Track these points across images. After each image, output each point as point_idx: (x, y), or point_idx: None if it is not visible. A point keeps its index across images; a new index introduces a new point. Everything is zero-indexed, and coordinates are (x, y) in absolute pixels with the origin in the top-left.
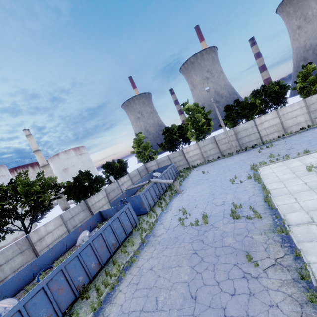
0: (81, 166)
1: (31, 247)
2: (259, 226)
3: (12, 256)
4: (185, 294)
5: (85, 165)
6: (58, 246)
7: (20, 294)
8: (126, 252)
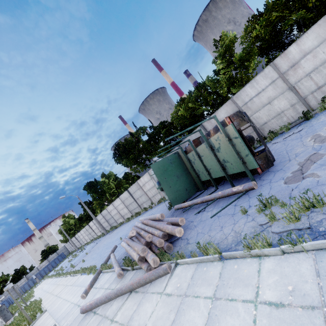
0: None
1: None
2: None
3: None
4: None
5: None
6: None
7: None
8: None
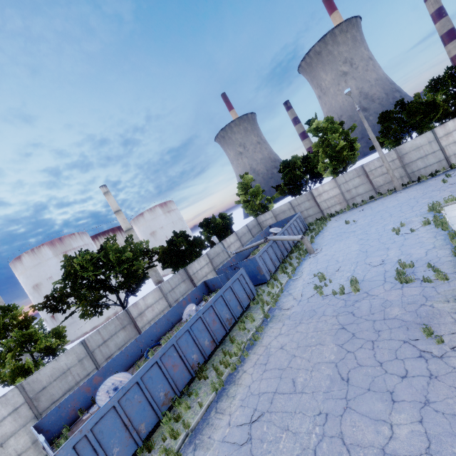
0: (172, 227)
1: (132, 323)
2: (445, 291)
3: (114, 332)
4: (332, 376)
5: (176, 226)
6: (162, 321)
7: (131, 371)
8: (245, 330)
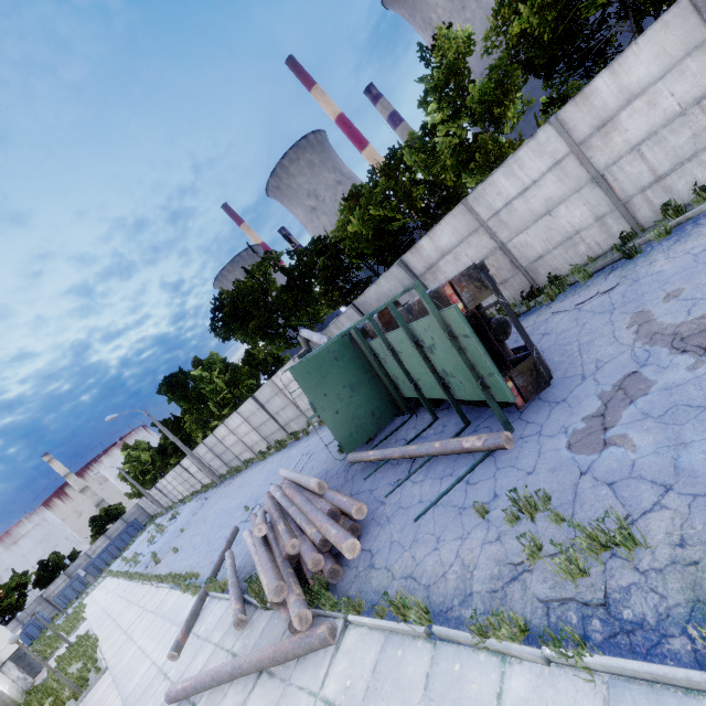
0: None
1: None
2: None
3: None
4: None
5: None
6: None
7: None
8: None
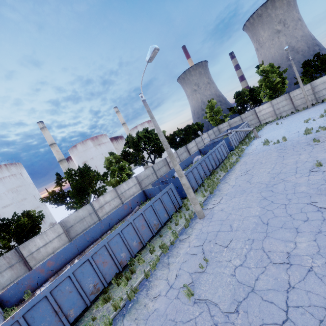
0: None
1: (167, 164)
2: (324, 132)
3: (162, 166)
4: (277, 157)
5: None
6: (185, 162)
7: None
8: (229, 162)
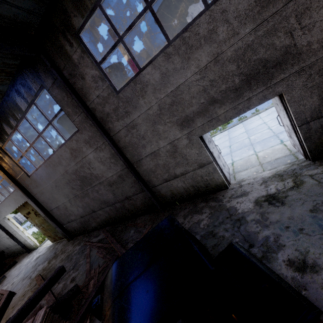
0: None
1: None
2: None
3: None
4: None
5: None
6: None
7: None
8: None
